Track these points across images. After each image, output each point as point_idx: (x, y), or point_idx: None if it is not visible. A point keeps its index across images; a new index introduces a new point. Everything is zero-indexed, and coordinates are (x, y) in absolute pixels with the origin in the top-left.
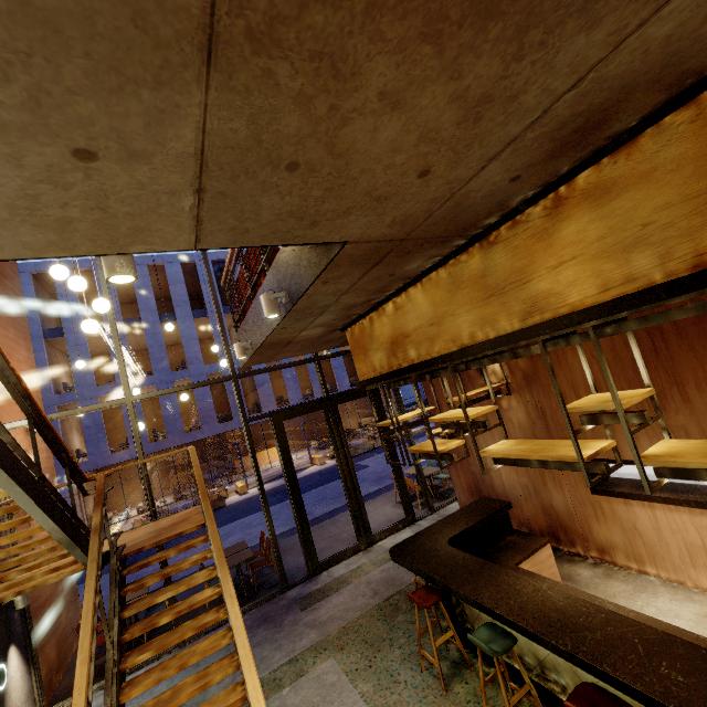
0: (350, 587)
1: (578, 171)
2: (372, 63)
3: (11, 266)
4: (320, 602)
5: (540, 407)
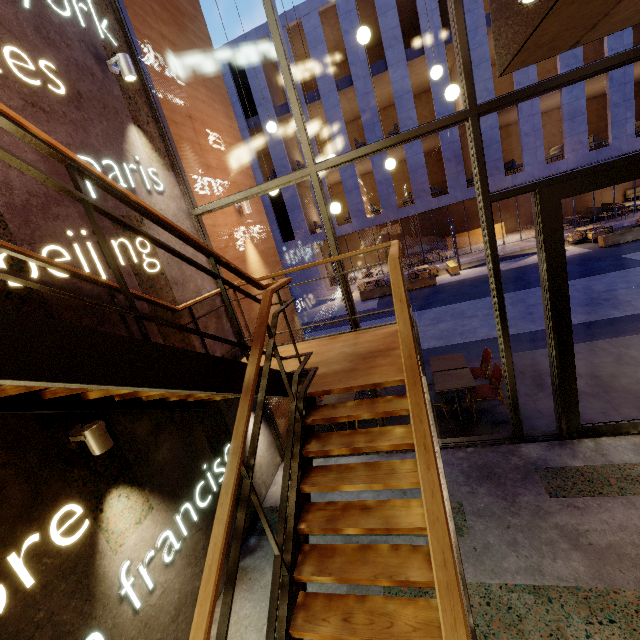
0: None
1: None
2: None
3: None
4: (586, 500)
5: None
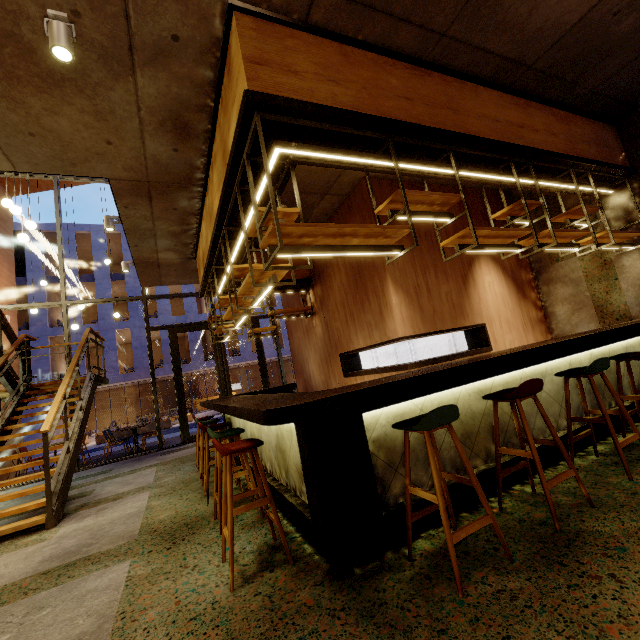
0: None
1: (209, 149)
2: (28, 99)
3: (7, 213)
4: (175, 452)
5: (326, 321)
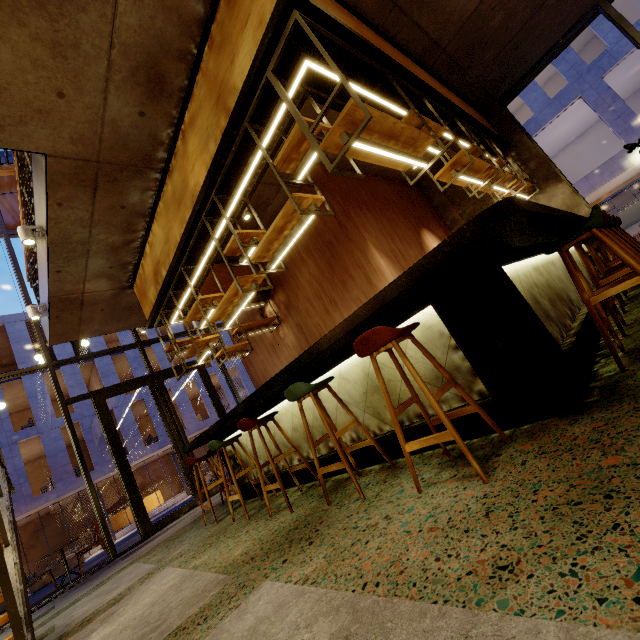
0: (176, 525)
1: (181, 113)
2: None
3: None
4: (144, 546)
5: (299, 324)
